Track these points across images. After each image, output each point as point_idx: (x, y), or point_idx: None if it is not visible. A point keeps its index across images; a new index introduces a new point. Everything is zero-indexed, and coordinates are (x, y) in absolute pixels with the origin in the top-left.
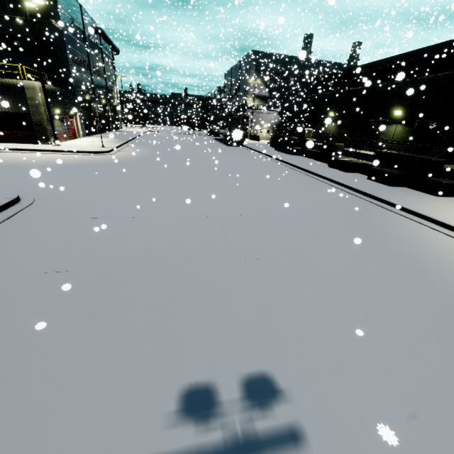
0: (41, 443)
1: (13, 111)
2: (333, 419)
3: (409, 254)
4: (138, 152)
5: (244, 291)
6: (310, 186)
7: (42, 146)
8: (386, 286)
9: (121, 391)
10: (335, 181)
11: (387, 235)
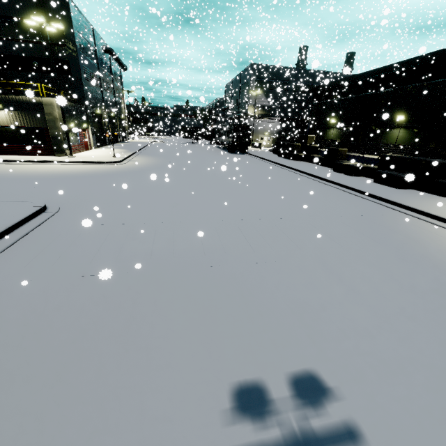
0: (108, 438)
1: (32, 125)
2: (387, 417)
3: (429, 254)
4: (148, 161)
5: (274, 292)
6: (318, 190)
7: (58, 158)
8: (413, 286)
9: (174, 389)
10: (343, 184)
11: (404, 236)
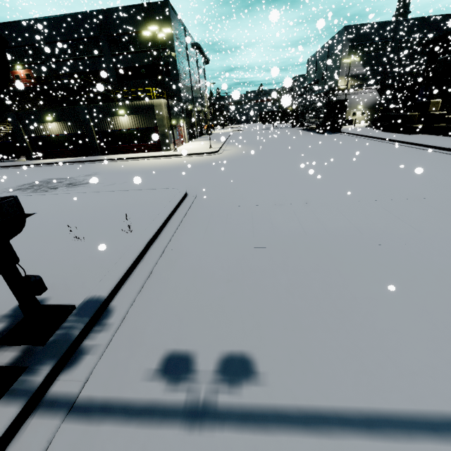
0: (373, 379)
1: (146, 126)
2: None
3: None
4: (240, 149)
5: None
6: None
7: (166, 152)
8: None
9: (415, 350)
10: None
11: None
